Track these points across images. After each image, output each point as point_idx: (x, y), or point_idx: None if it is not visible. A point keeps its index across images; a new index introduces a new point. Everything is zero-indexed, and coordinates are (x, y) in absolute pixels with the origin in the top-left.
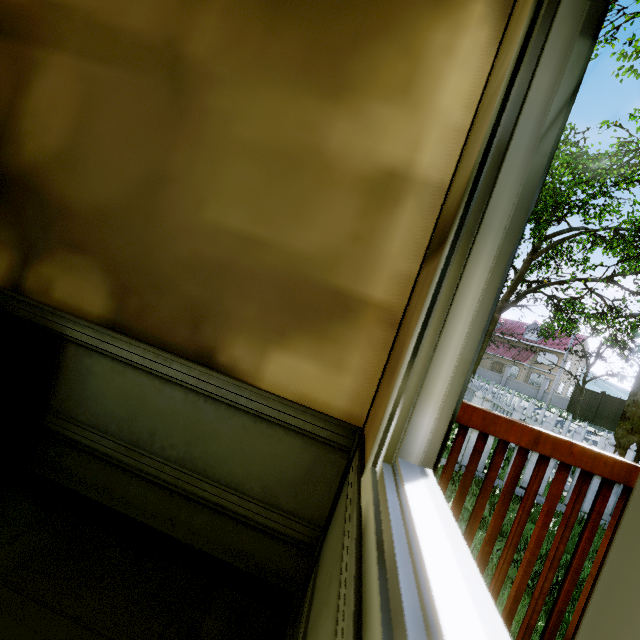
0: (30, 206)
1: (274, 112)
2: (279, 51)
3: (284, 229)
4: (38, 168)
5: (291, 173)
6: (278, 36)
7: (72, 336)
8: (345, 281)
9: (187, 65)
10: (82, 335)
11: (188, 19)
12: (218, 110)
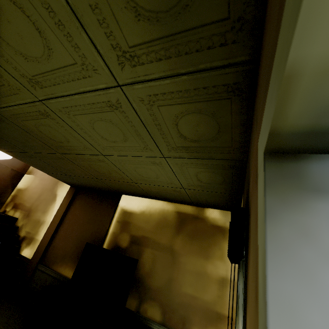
0: (141, 287)
1: (194, 262)
2: (193, 248)
3: (201, 293)
4: (143, 276)
5: (200, 278)
6: (193, 245)
7: (153, 327)
8: (218, 309)
9: (175, 251)
10: (155, 327)
11: (174, 241)
12: (182, 262)
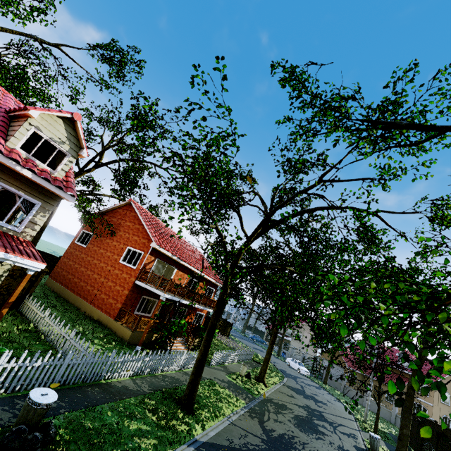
0: None
1: None
2: None
3: None
4: None
5: None
6: None
7: None
8: None
9: None
10: None
11: None
12: None
